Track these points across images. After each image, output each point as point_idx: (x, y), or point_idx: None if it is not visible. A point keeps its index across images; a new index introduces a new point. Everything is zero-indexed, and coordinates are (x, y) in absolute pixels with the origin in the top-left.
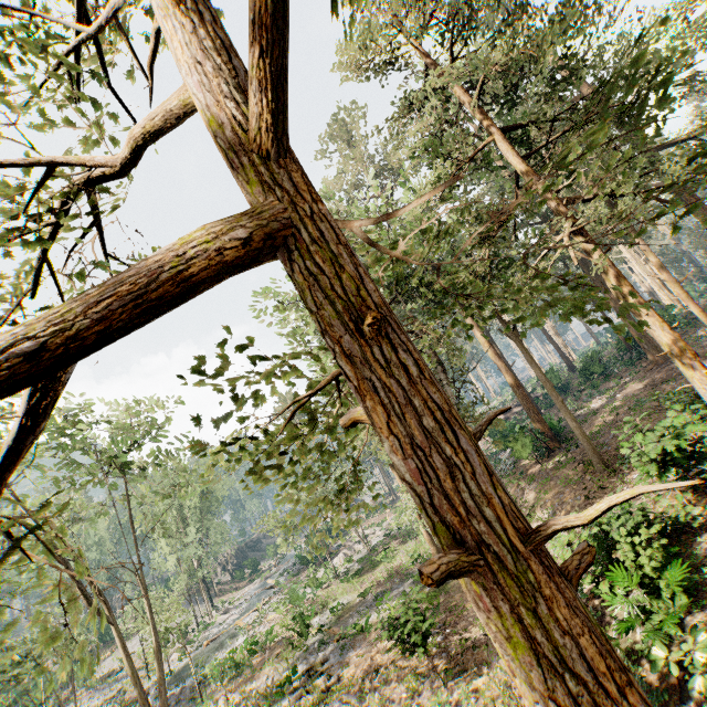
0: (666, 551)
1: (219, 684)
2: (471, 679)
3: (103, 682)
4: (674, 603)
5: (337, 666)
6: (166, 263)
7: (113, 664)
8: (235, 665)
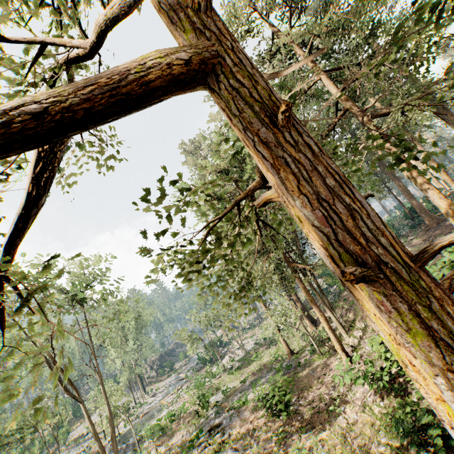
0: None
1: (151, 441)
2: (318, 433)
3: (76, 441)
4: None
5: (228, 427)
6: (135, 69)
7: (82, 430)
8: (161, 429)
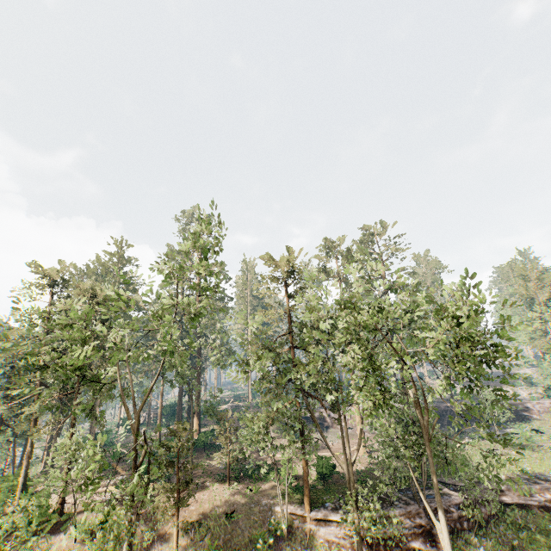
0: None
1: None
2: None
3: None
4: None
5: None
6: None
7: None
8: None
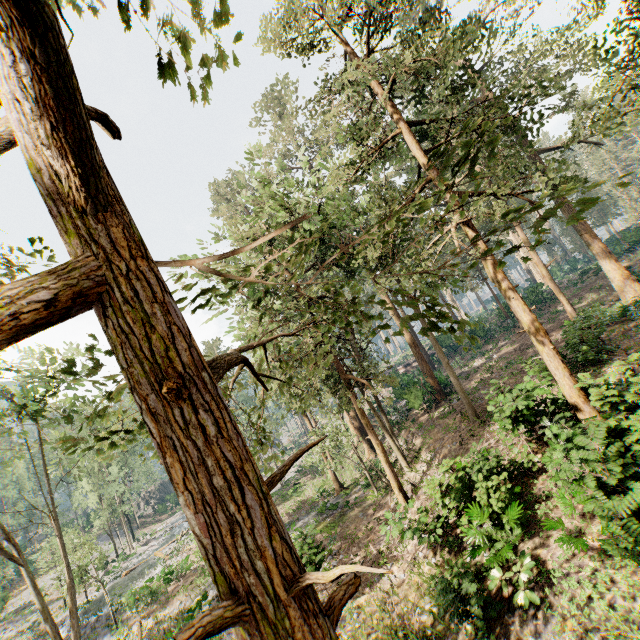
0: (511, 492)
1: (134, 611)
2: (355, 598)
3: (18, 614)
4: (513, 533)
5: None
6: None
7: (30, 596)
8: (151, 593)
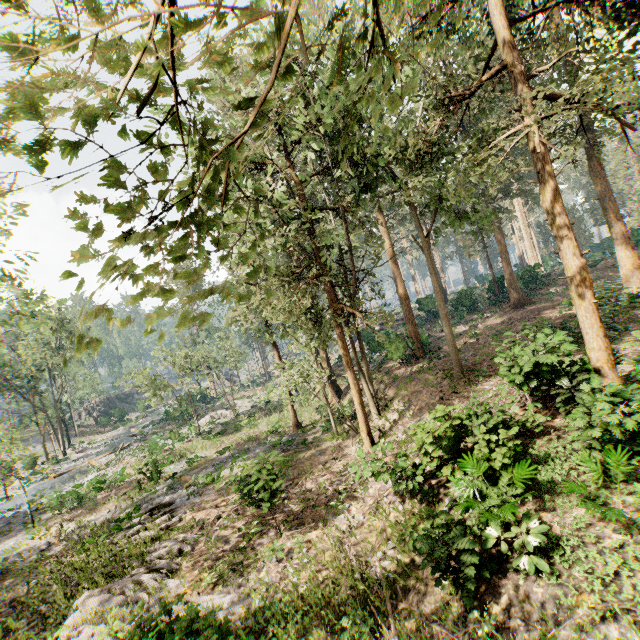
0: (515, 448)
1: (57, 513)
2: (306, 533)
3: None
4: (508, 491)
5: (181, 509)
6: None
7: None
8: (78, 498)
